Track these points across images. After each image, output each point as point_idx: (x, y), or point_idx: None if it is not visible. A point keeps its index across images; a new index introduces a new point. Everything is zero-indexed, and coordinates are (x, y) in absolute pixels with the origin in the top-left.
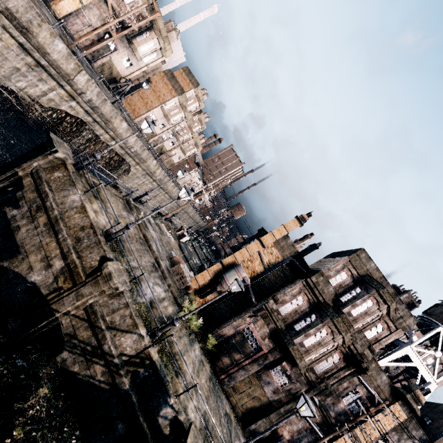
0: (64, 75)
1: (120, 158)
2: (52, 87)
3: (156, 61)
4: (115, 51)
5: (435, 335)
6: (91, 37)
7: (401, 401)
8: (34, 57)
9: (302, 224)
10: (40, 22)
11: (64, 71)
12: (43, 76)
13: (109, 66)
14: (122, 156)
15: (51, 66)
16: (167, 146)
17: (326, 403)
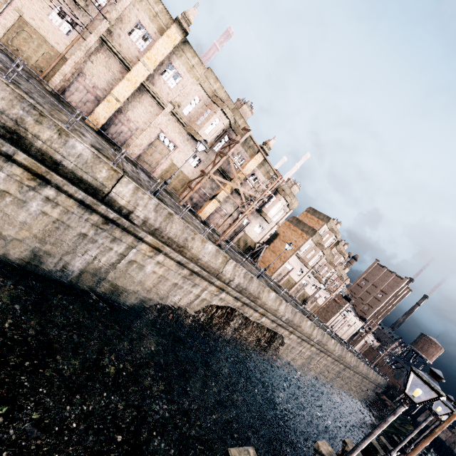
0: (213, 272)
1: (272, 333)
2: (204, 287)
3: (284, 217)
4: (247, 224)
5: None
6: (227, 222)
7: None
8: (188, 267)
9: None
10: (193, 235)
11: (214, 268)
12: (196, 281)
13: (244, 238)
14: (274, 330)
15: (203, 269)
16: (308, 290)
17: None
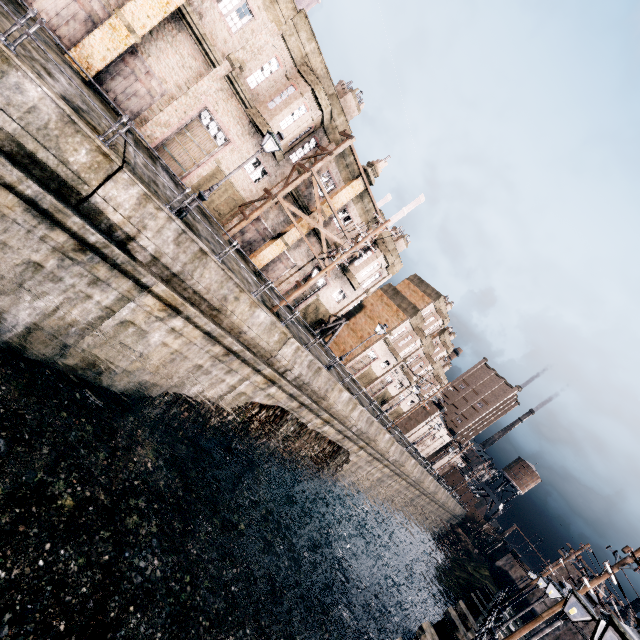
0: (262, 354)
1: (335, 447)
2: (245, 376)
3: (378, 283)
4: (324, 286)
5: None
6: (294, 279)
7: None
8: (224, 343)
9: None
10: (238, 294)
11: (264, 348)
12: (233, 365)
13: (315, 306)
14: (338, 443)
15: (246, 348)
16: (391, 390)
17: None
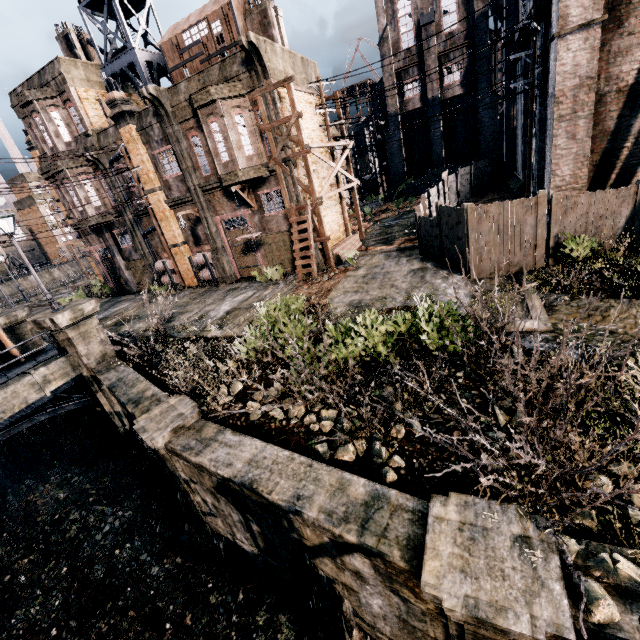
0: None
1: None
2: None
3: None
4: None
5: (110, 7)
6: None
7: (117, 124)
8: None
9: (33, 147)
10: None
11: None
12: None
13: None
14: None
15: None
16: None
17: (137, 207)
